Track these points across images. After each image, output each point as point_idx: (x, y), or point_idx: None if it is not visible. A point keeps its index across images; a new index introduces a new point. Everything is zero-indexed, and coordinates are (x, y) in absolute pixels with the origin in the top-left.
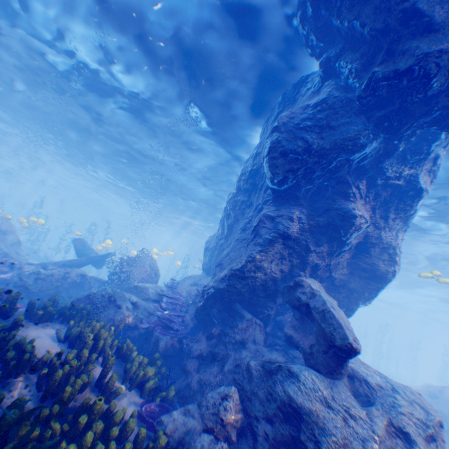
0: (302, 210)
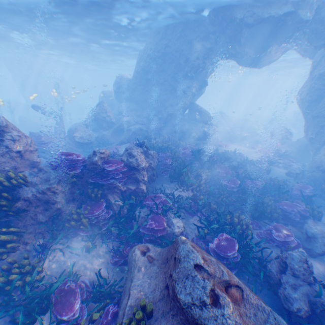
0: (194, 81)
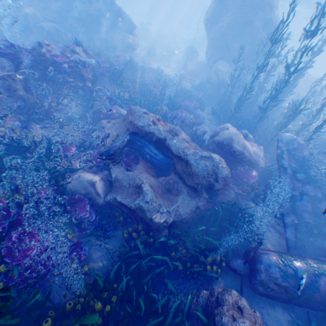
0: None
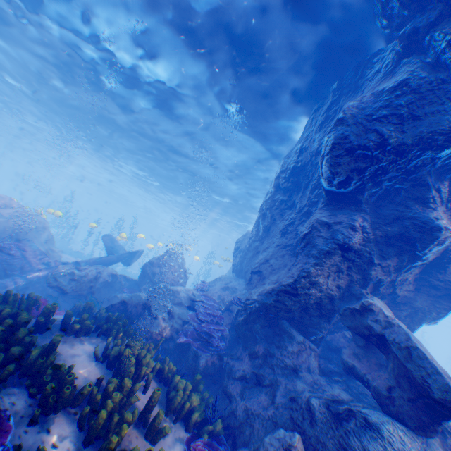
0: (364, 216)
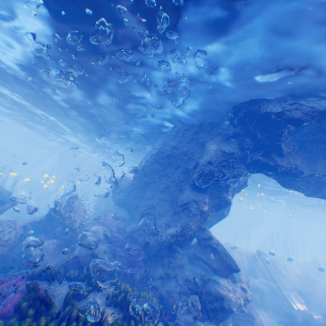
0: (207, 195)
